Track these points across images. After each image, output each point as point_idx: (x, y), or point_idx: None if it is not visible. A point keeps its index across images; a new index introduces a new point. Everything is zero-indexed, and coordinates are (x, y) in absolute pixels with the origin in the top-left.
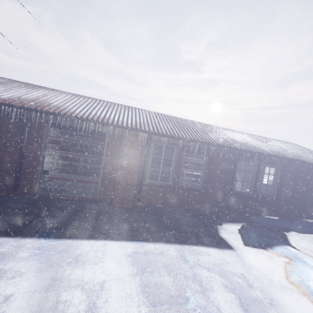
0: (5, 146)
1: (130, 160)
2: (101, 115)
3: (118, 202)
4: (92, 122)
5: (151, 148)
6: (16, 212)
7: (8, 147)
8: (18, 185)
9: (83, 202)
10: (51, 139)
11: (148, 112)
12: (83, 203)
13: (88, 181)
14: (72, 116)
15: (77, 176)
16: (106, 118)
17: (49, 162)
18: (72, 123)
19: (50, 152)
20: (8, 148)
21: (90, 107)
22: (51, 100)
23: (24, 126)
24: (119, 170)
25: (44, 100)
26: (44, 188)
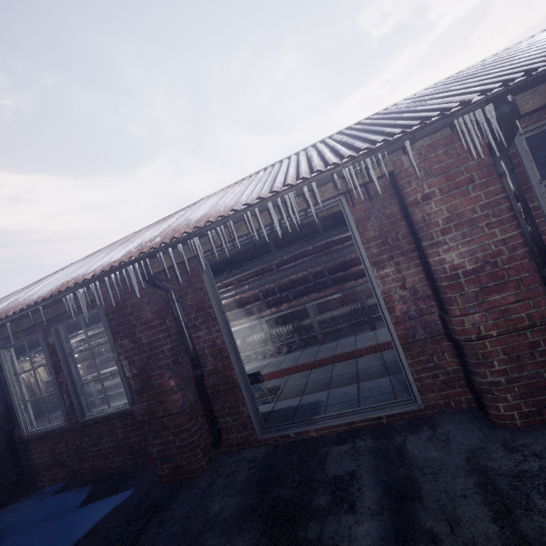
0: (155, 356)
1: (474, 237)
2: (300, 168)
3: (515, 406)
4: (288, 194)
5: (526, 158)
6: (232, 544)
7: (159, 356)
8: (217, 433)
9: (389, 436)
10: (242, 297)
11: (409, 99)
12: (390, 439)
13: (351, 353)
14: (237, 213)
15: (321, 348)
16: (317, 164)
17: (259, 340)
18: (244, 230)
19: (252, 321)
20: (162, 359)
21: (267, 178)
22: (191, 216)
23: (168, 297)
24: (452, 293)
25: (178, 223)
26: (271, 413)
